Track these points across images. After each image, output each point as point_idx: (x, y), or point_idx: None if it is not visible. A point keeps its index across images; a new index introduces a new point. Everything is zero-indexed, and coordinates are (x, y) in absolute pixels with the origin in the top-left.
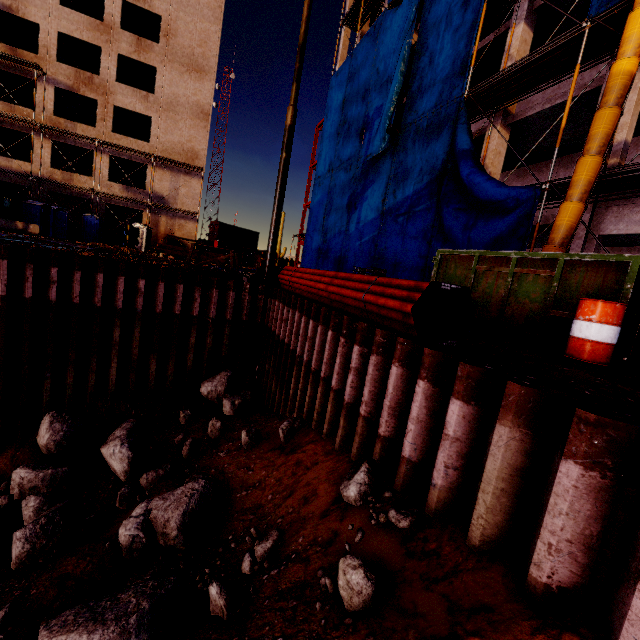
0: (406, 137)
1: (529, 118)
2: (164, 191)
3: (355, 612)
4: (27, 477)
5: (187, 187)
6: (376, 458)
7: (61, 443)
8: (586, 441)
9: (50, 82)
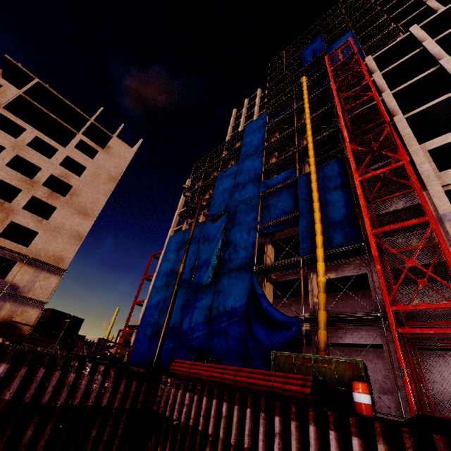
0: (223, 278)
1: (280, 281)
2: (22, 282)
3: None
4: None
5: (45, 281)
6: None
7: None
8: (409, 440)
9: None
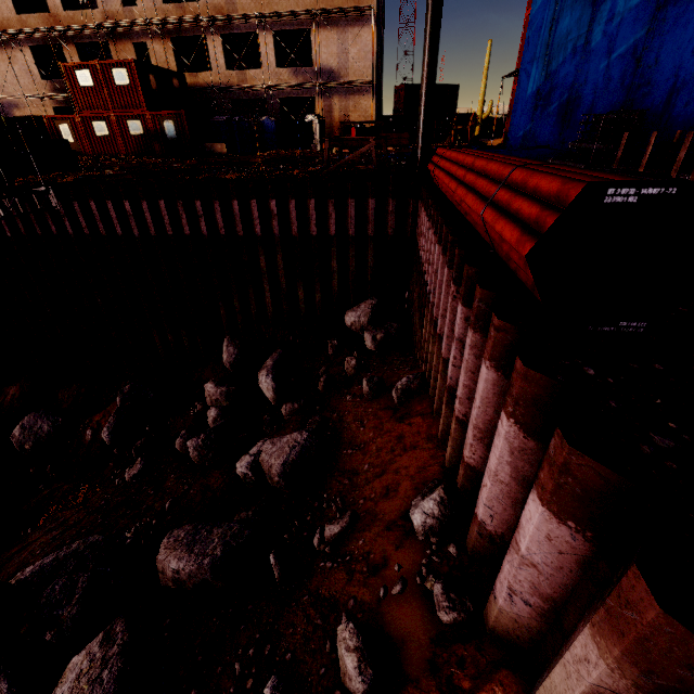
0: None
1: None
2: (332, 61)
3: (348, 691)
4: (211, 391)
5: (357, 45)
6: (458, 486)
7: (234, 365)
8: None
9: None
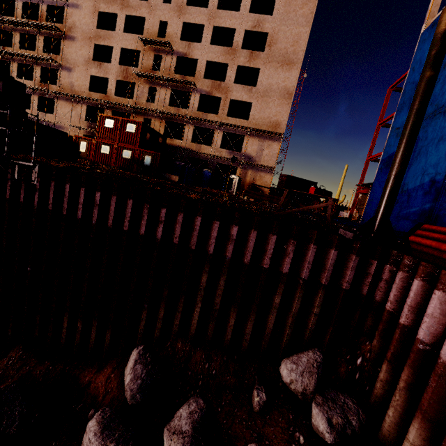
0: None
1: None
2: (253, 153)
3: None
4: (92, 443)
5: (269, 149)
6: None
7: (135, 395)
8: None
9: (198, 91)
